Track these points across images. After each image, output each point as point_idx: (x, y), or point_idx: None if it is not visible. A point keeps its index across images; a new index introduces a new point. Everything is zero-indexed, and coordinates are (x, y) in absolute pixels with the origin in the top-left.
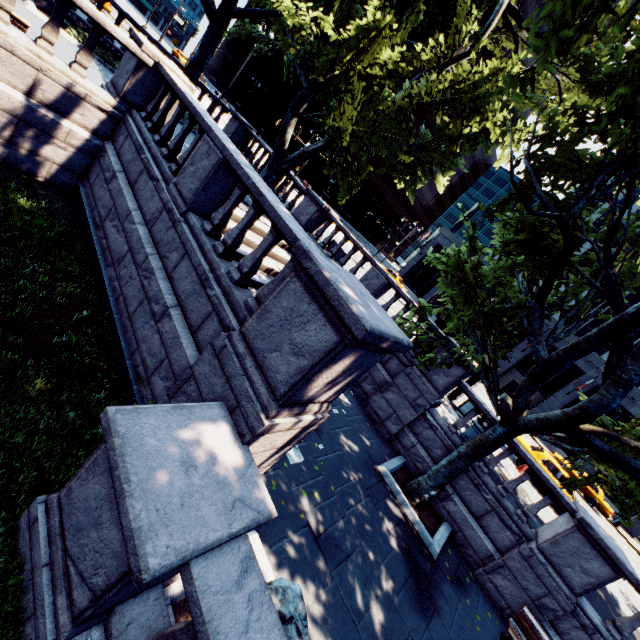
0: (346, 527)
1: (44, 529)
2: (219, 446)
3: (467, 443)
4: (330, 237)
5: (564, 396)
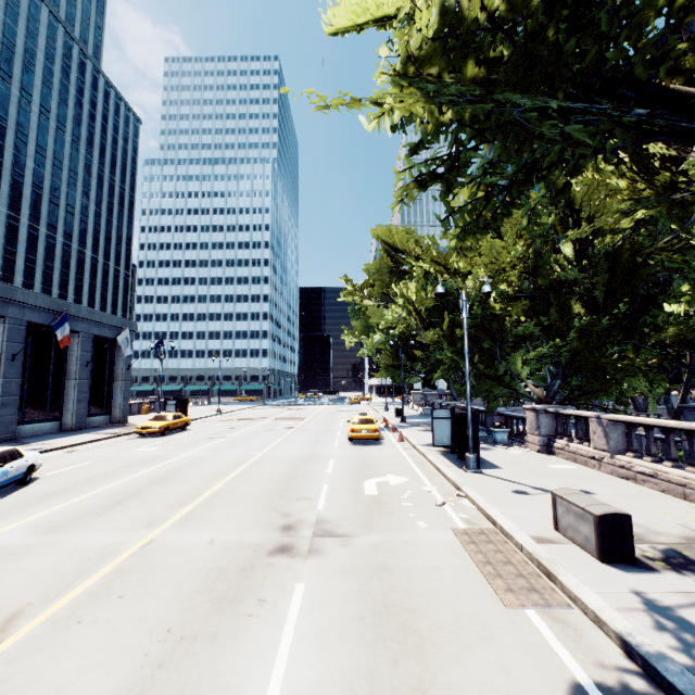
0: None
1: None
2: None
3: None
4: (694, 450)
5: (14, 365)
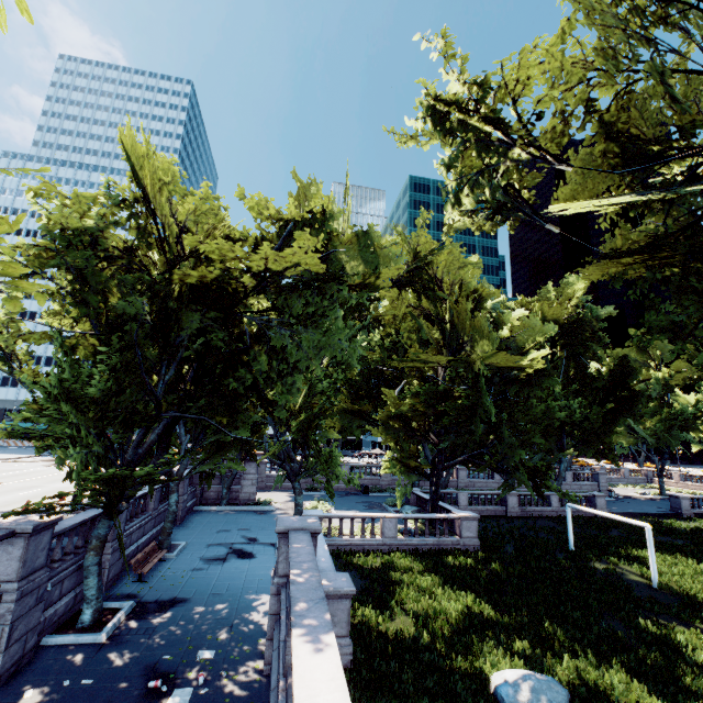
0: (202, 625)
1: (350, 640)
2: (324, 581)
3: (96, 554)
4: None
5: None
